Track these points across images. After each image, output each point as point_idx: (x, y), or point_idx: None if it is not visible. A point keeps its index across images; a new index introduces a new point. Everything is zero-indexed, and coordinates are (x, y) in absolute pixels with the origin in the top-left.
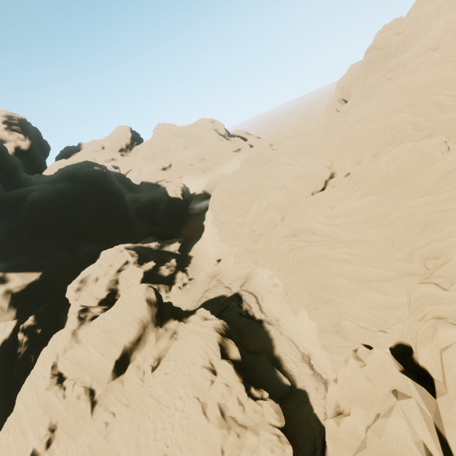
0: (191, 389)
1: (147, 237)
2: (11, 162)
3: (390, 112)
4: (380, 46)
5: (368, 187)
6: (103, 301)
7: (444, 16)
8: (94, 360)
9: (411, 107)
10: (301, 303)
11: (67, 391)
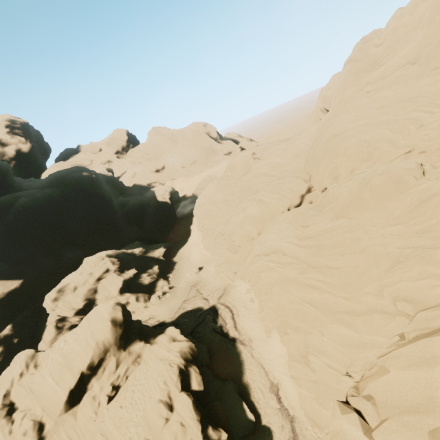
0: (143, 428)
1: (134, 241)
2: (3, 168)
3: (367, 128)
4: (358, 58)
5: (340, 208)
6: (80, 311)
7: (423, 29)
8: (48, 390)
9: (388, 123)
10: (273, 324)
11: (14, 425)
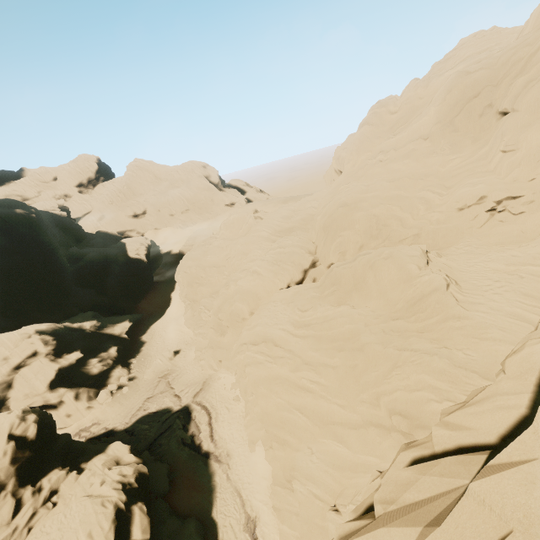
0: None
1: (87, 310)
2: None
3: (377, 201)
4: (373, 122)
5: (343, 292)
6: None
7: (435, 105)
8: None
9: (398, 199)
10: (259, 434)
11: None
